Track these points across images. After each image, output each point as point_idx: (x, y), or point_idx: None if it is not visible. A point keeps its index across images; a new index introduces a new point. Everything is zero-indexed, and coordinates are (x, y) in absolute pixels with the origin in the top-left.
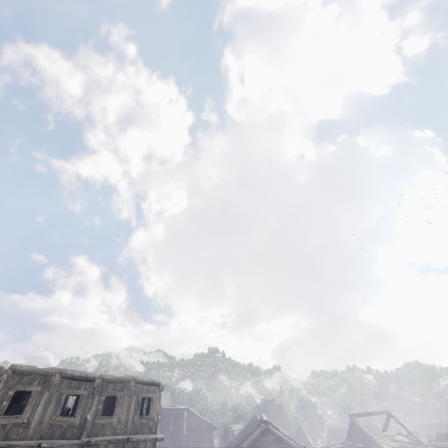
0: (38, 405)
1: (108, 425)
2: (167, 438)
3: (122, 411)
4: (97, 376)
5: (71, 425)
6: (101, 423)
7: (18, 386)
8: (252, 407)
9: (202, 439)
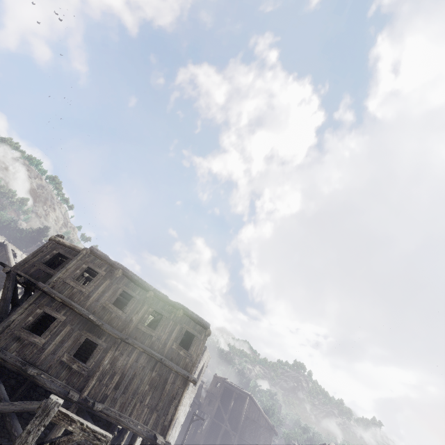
0: (100, 286)
1: (148, 336)
2: (226, 413)
3: (164, 331)
4: (152, 288)
5: (118, 317)
6: (142, 330)
7: (91, 263)
8: (327, 440)
9: (259, 436)
